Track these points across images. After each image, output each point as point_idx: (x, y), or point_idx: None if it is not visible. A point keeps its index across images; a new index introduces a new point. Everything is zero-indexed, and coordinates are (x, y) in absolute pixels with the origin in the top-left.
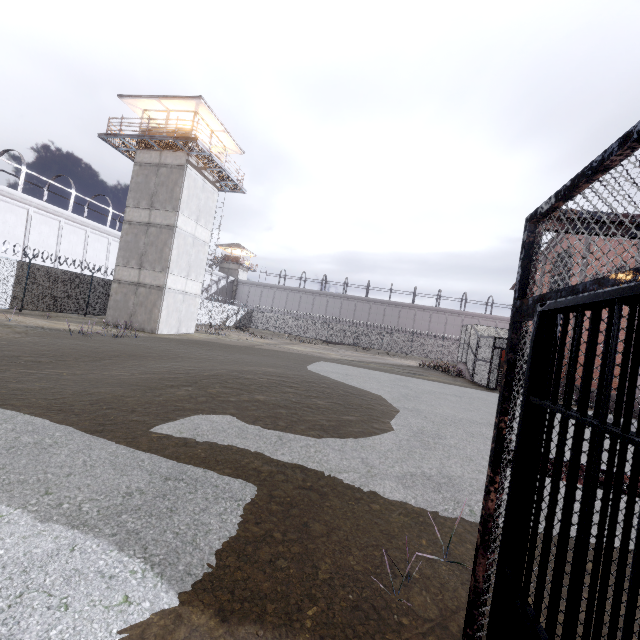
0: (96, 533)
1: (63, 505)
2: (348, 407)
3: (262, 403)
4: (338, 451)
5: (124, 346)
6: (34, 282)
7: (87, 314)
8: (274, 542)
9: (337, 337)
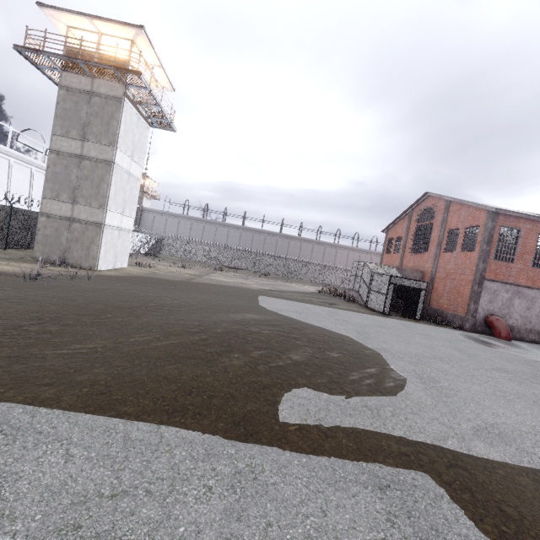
0: None
1: None
2: (354, 357)
3: (305, 365)
4: (415, 414)
5: (92, 293)
6: None
7: (7, 248)
8: (513, 538)
9: (240, 264)
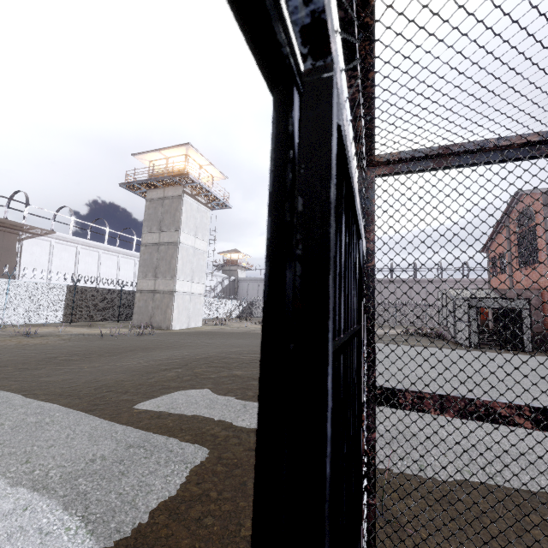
0: (51, 495)
1: (35, 471)
2: None
3: (238, 377)
4: None
5: (141, 342)
6: (79, 300)
7: (119, 320)
8: (208, 501)
9: None
